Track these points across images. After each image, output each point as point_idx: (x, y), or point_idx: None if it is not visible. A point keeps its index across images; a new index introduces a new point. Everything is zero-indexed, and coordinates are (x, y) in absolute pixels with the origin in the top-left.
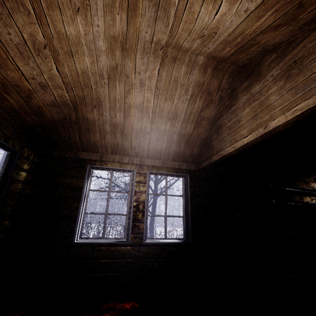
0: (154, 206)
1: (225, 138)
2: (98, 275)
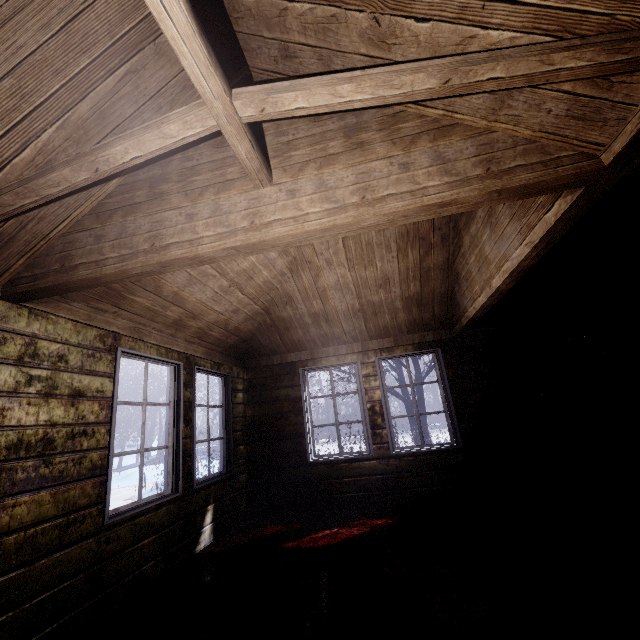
0: (421, 396)
1: (465, 293)
2: (346, 495)
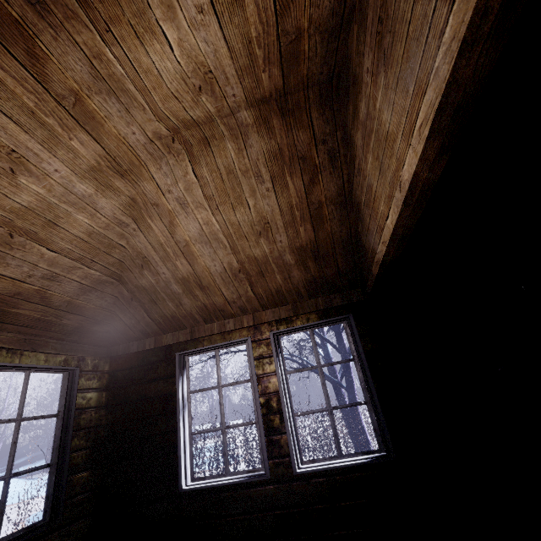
0: (348, 375)
1: (369, 226)
2: None
